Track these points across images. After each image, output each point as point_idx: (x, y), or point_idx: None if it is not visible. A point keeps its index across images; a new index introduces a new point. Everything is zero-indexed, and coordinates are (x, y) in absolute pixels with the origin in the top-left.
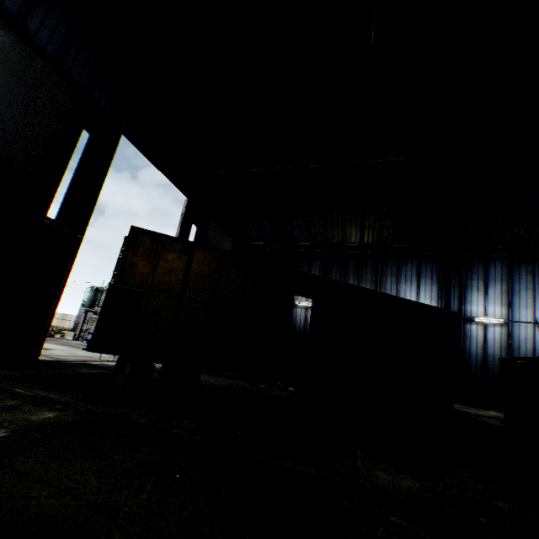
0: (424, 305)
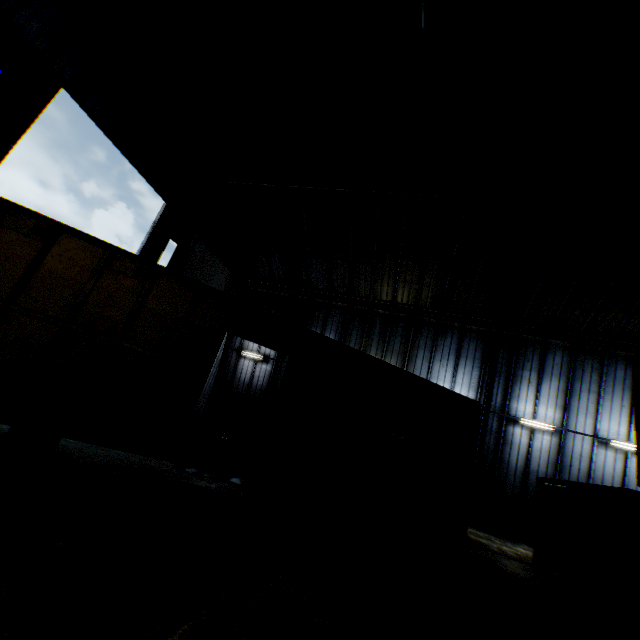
0: (434, 385)
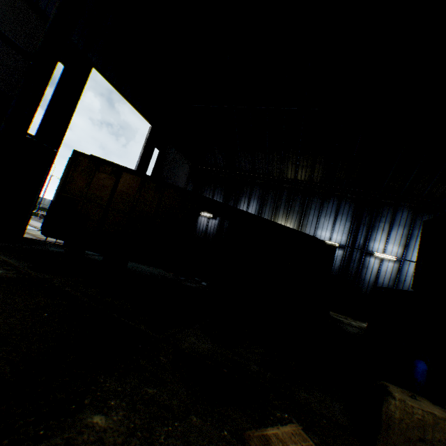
0: (308, 237)
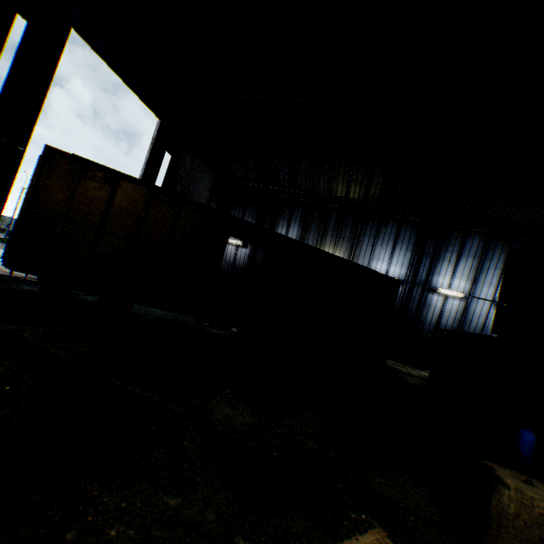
0: (367, 270)
